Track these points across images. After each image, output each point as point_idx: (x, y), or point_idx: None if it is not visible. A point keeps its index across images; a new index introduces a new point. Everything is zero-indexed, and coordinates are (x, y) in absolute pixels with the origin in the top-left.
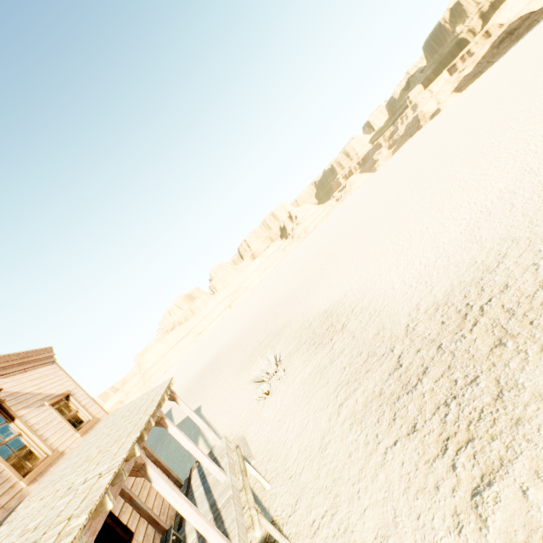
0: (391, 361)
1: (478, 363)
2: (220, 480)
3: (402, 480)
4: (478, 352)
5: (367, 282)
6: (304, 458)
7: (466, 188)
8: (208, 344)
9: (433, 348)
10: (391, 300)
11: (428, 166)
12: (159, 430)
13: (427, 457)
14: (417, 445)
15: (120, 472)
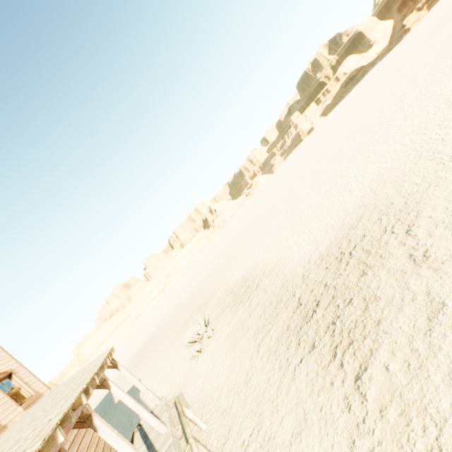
0: (294, 303)
1: (351, 290)
2: (161, 432)
3: (308, 386)
4: (351, 282)
5: (273, 250)
6: (233, 394)
7: (334, 177)
8: (145, 326)
9: (321, 287)
10: (291, 260)
11: (308, 165)
12: (99, 412)
13: (323, 364)
14: (316, 358)
15: (68, 415)
